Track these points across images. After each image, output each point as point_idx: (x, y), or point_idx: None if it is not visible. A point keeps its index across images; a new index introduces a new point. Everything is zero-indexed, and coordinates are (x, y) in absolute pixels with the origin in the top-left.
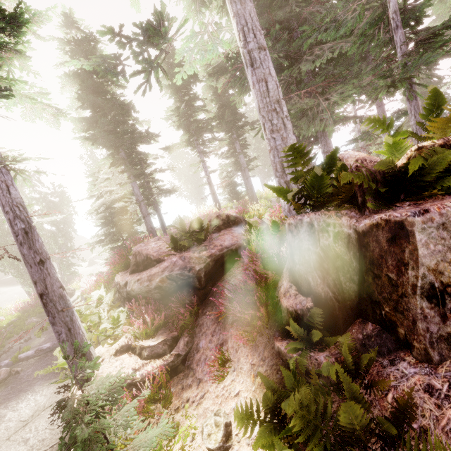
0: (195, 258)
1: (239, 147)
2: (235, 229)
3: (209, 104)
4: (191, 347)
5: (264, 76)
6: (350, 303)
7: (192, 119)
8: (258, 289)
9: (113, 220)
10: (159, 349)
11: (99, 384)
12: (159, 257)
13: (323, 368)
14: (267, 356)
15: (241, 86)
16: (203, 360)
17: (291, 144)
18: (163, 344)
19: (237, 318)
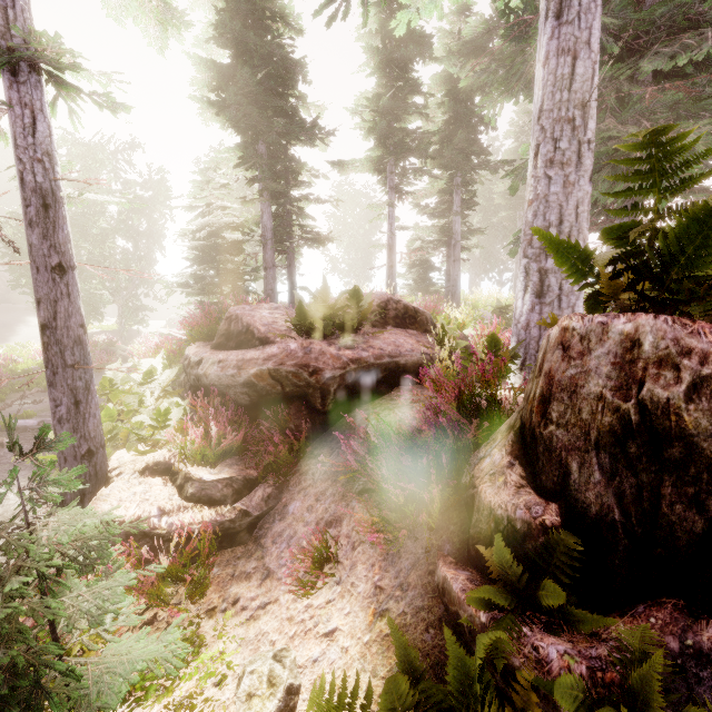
0: (329, 356)
1: (459, 203)
2: (413, 332)
3: (433, 113)
4: (273, 506)
5: (575, 44)
6: (664, 554)
7: (397, 127)
8: (435, 448)
9: (215, 258)
10: (216, 491)
11: (63, 522)
12: (268, 335)
13: (559, 688)
14: (414, 584)
15: (508, 78)
16: (286, 539)
17: (654, 130)
18: (225, 485)
19: (375, 488)
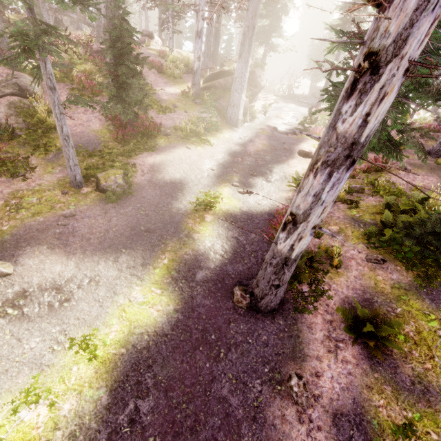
0: None
1: None
2: None
3: None
4: None
5: None
6: None
7: None
8: None
9: None
10: None
11: None
12: None
13: None
14: None
15: None
16: None
17: None
18: None
19: None
